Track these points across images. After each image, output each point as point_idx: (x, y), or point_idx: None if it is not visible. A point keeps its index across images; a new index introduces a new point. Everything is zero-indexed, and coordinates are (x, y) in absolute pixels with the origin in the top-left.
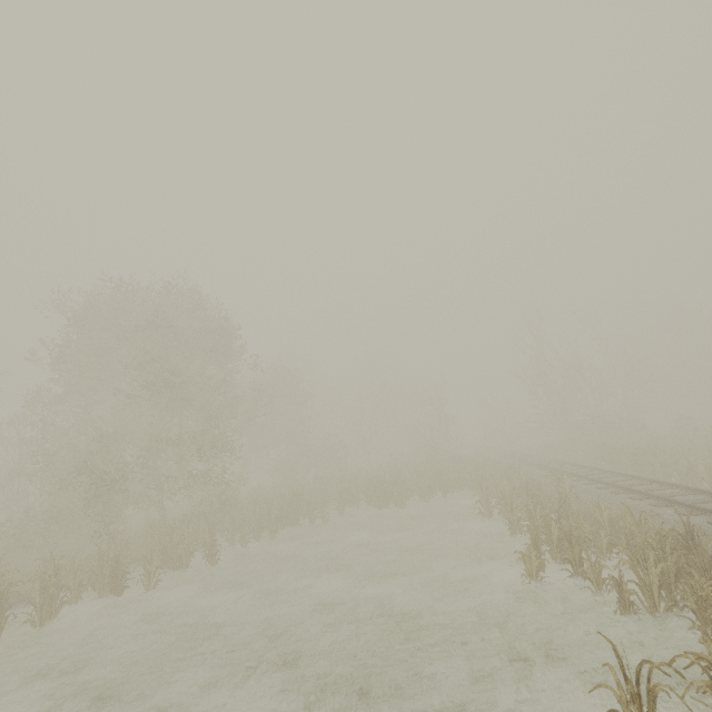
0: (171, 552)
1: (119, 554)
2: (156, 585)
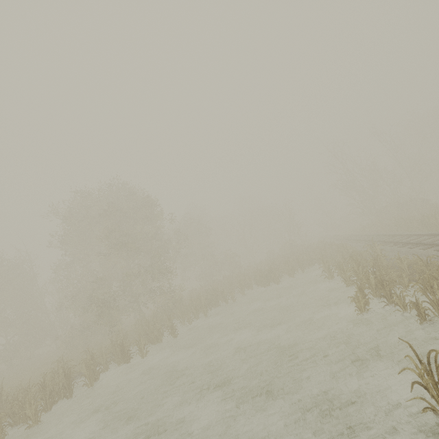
0: (151, 335)
1: (122, 341)
2: (146, 354)
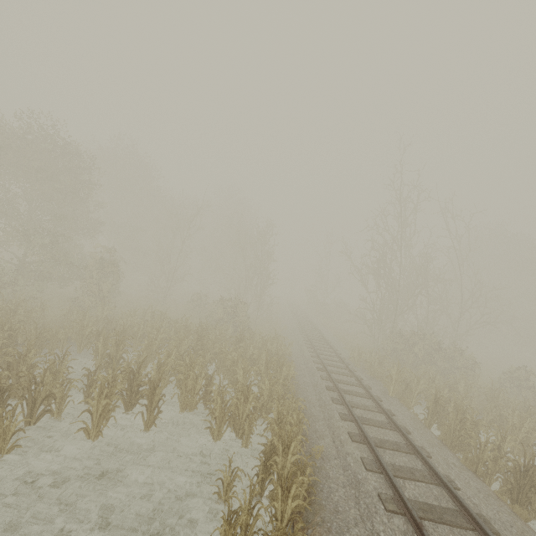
0: None
1: None
2: None
